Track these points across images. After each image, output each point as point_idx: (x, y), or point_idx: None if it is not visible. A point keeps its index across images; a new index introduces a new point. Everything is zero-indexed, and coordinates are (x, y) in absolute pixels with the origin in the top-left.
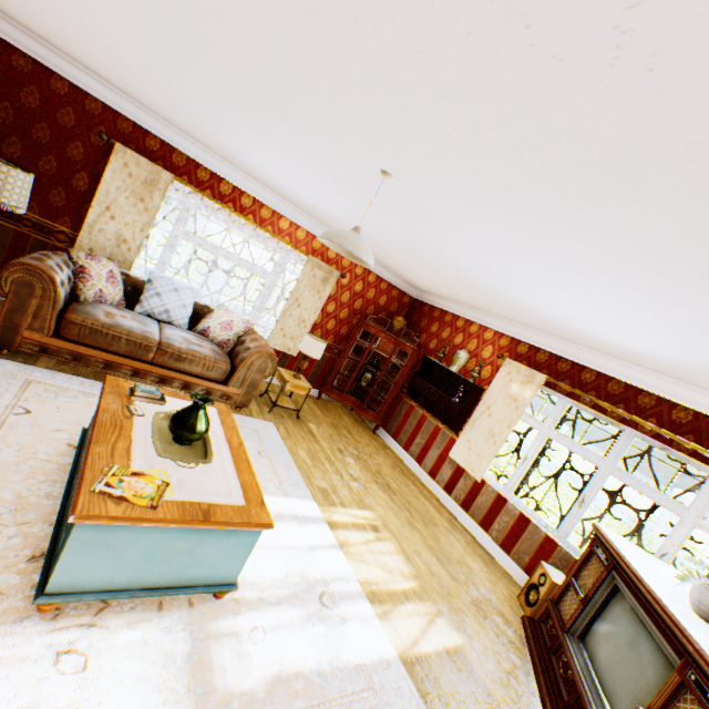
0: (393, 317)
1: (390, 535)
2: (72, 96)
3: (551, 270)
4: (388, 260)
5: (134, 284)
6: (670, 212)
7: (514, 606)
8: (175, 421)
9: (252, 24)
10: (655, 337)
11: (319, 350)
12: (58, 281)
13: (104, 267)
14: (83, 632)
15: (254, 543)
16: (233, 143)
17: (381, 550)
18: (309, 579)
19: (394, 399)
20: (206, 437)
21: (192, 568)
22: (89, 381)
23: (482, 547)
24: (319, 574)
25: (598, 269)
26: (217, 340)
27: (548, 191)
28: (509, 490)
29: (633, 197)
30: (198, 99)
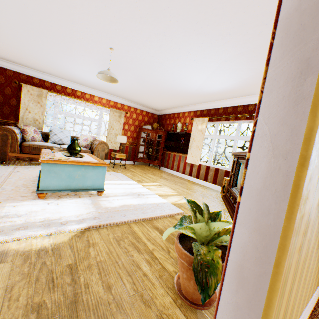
0: (152, 124)
1: (166, 186)
2: (1, 71)
3: (176, 64)
4: (140, 100)
5: (45, 133)
6: (174, 16)
7: (219, 195)
8: (68, 147)
9: (48, 7)
10: (221, 76)
11: (124, 139)
12: (16, 132)
13: (32, 128)
14: (55, 201)
15: (105, 173)
16: (64, 67)
17: (163, 189)
18: (133, 193)
19: (163, 154)
20: (82, 154)
21: (86, 182)
22: (38, 166)
23: (207, 187)
24: (137, 192)
25: (184, 53)
26: (83, 146)
27: (149, 26)
28: (210, 163)
29: (164, 16)
30: (45, 50)
